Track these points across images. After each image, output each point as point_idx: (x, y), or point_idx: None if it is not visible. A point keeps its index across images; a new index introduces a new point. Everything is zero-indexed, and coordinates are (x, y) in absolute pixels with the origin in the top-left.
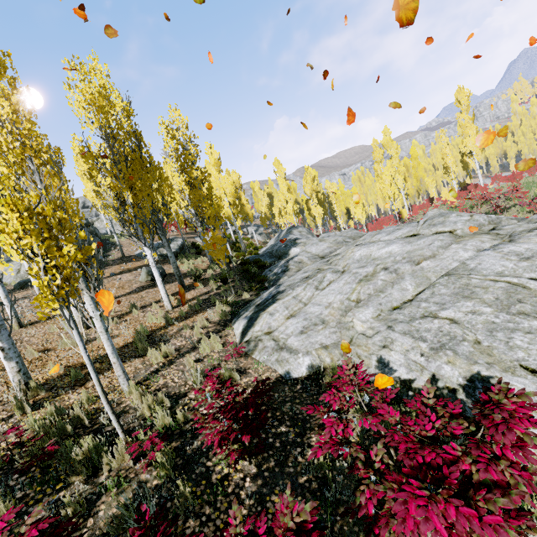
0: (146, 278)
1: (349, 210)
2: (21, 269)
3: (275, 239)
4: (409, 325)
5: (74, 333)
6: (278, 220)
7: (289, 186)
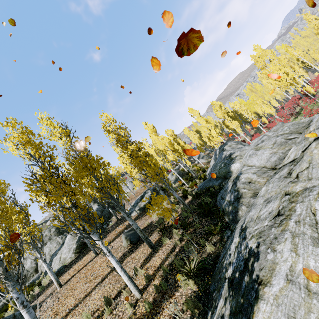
0: (126, 242)
1: (256, 112)
2: (61, 257)
3: (214, 159)
4: None
5: None
6: (209, 144)
7: (205, 120)
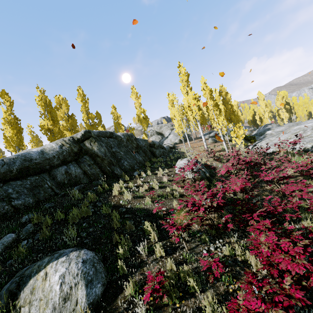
0: (211, 141)
1: (311, 113)
2: (171, 140)
3: (257, 130)
4: (303, 140)
5: (226, 137)
6: (258, 122)
7: (266, 104)
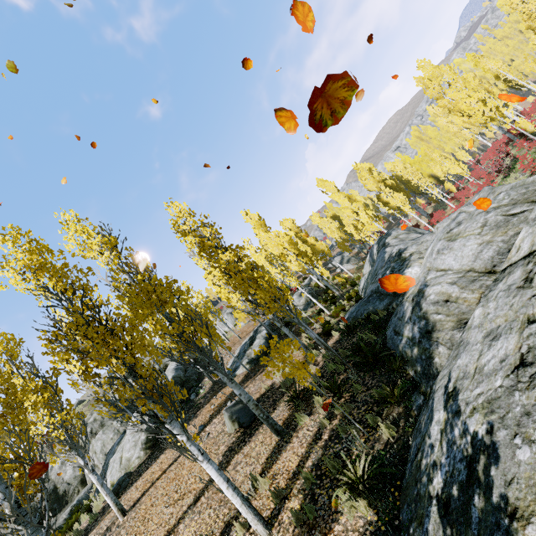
0: (232, 426)
1: (433, 174)
2: (122, 457)
3: (369, 262)
4: None
5: None
6: (358, 236)
7: (348, 196)
